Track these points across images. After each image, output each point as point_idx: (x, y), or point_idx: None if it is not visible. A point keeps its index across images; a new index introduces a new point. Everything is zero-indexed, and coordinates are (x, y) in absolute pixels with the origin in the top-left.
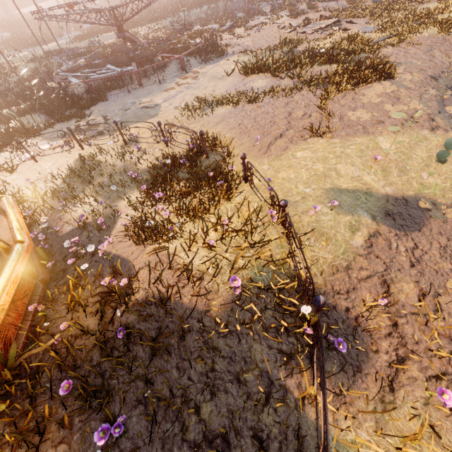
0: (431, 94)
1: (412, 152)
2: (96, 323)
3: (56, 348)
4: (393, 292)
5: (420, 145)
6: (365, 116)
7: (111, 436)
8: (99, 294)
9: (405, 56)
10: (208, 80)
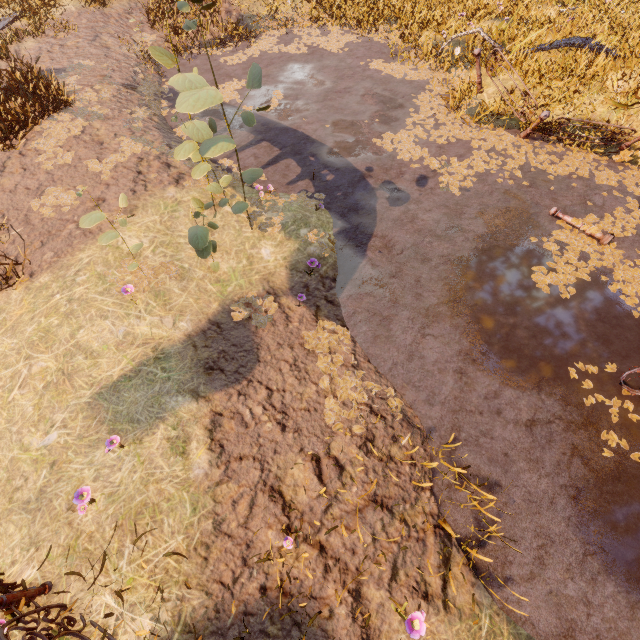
0: (143, 118)
1: (176, 236)
2: None
3: None
4: (291, 498)
5: (178, 216)
6: (66, 199)
7: None
8: None
9: (66, 54)
10: None
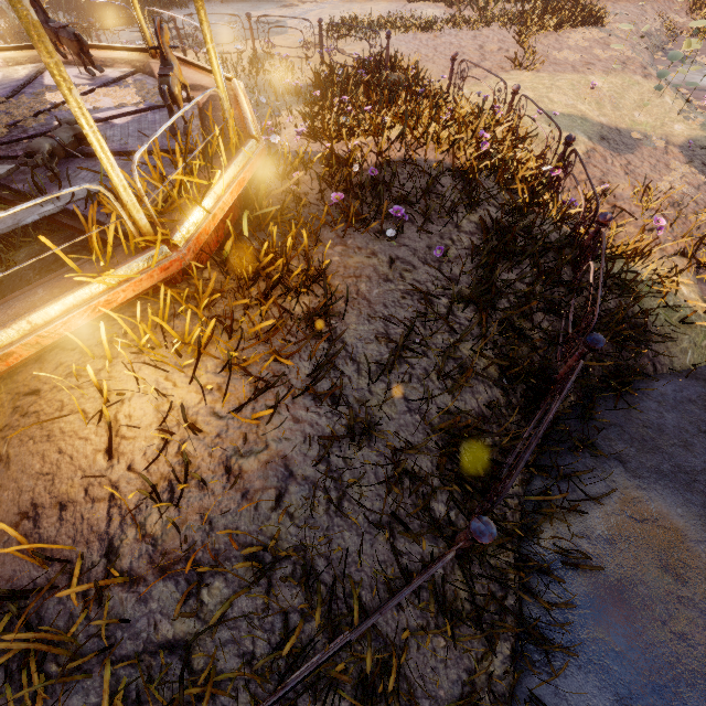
0: (643, 48)
1: (625, 94)
2: (324, 184)
3: (285, 202)
4: (611, 189)
5: (632, 88)
6: (573, 56)
7: (386, 238)
8: (314, 168)
9: (614, 7)
10: (350, 2)
